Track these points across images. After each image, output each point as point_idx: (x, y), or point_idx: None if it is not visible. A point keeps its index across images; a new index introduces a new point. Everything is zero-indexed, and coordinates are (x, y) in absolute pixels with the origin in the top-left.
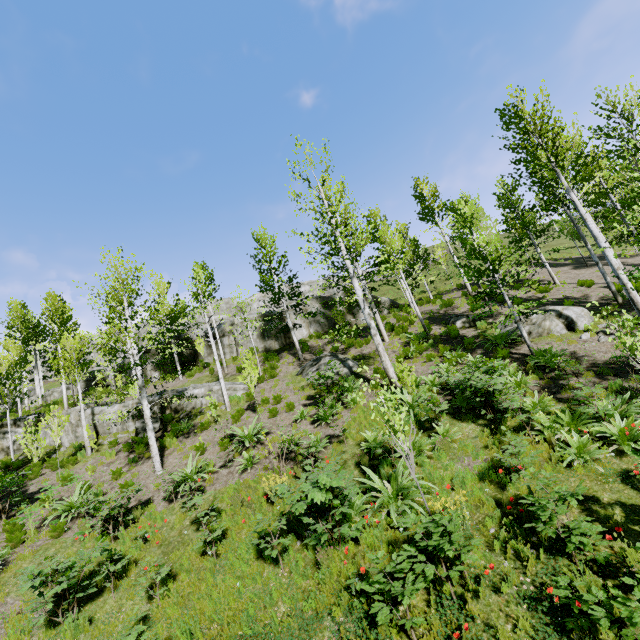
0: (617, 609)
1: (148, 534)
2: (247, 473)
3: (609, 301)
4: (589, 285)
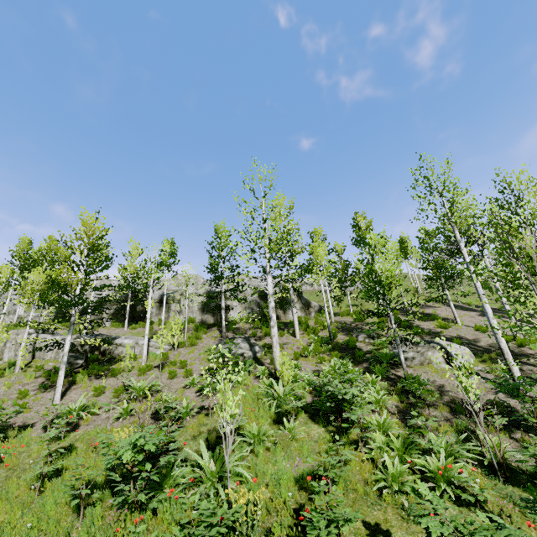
0: None
1: (5, 455)
2: (119, 422)
3: (495, 348)
4: (484, 331)
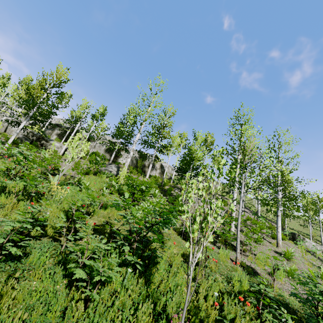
0: (51, 232)
1: None
2: None
3: None
4: None
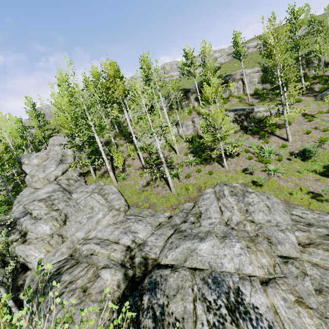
0: None
1: None
2: None
3: None
4: None
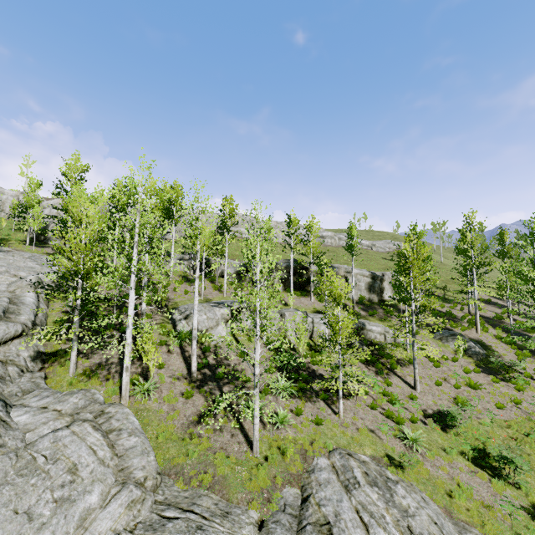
0: None
1: (489, 439)
2: (502, 413)
3: None
4: None
